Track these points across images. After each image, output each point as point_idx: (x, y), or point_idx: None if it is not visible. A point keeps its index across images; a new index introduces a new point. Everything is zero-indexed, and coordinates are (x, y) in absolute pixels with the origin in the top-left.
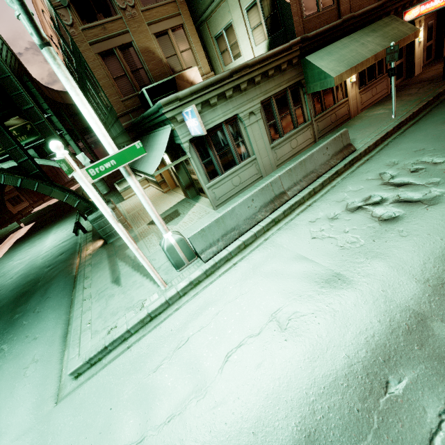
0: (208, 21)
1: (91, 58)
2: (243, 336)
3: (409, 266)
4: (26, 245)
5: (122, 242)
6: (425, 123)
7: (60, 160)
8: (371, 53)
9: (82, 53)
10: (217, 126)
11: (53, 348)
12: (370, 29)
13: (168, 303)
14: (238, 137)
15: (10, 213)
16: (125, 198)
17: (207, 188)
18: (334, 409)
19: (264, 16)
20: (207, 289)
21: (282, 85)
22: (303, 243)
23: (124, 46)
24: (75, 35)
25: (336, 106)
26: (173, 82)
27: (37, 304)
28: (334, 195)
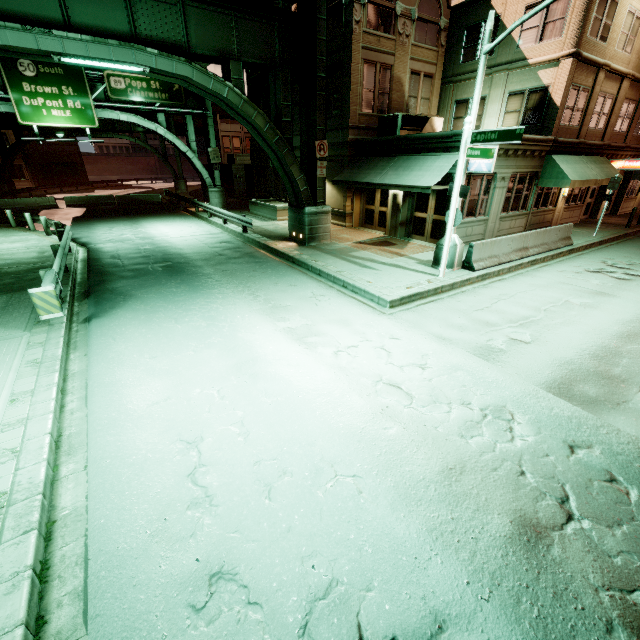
0: (456, 84)
1: (356, 60)
2: (548, 304)
3: None
4: (117, 225)
5: (332, 248)
6: (623, 246)
7: (503, 130)
8: (594, 177)
9: (352, 51)
10: (481, 174)
11: (333, 291)
12: (592, 160)
13: (452, 287)
14: (486, 193)
15: (12, 185)
16: (278, 219)
17: None
18: (636, 326)
19: (526, 106)
20: (488, 285)
21: (528, 168)
22: (561, 278)
23: (384, 65)
24: (355, 33)
25: (547, 210)
26: (425, 121)
27: (252, 268)
28: (568, 263)
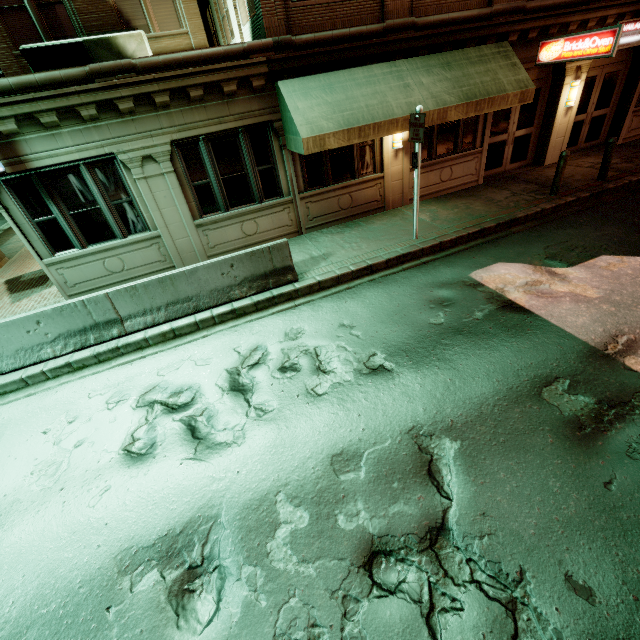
0: None
1: None
2: None
3: (2, 579)
4: None
5: None
6: (426, 272)
7: None
8: (407, 111)
9: None
10: (69, 165)
11: None
12: (443, 60)
13: None
14: (119, 193)
15: None
16: None
17: (46, 265)
18: None
19: None
20: None
21: (226, 121)
22: (26, 434)
23: None
24: None
25: (355, 183)
26: (83, 50)
27: None
28: (173, 357)
